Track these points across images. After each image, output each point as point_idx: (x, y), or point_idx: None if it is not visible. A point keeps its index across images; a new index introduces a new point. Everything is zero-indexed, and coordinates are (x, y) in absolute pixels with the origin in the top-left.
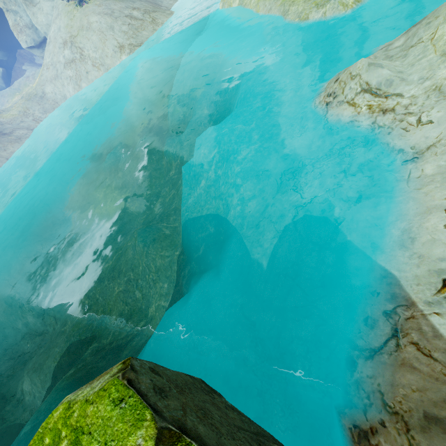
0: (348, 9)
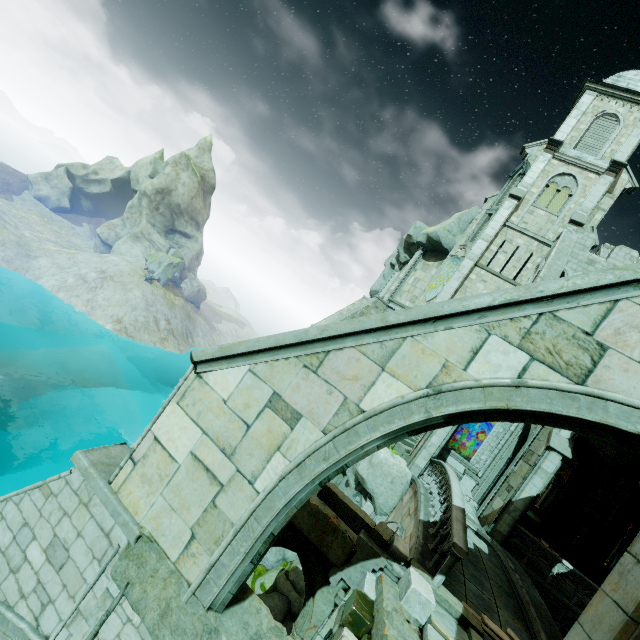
0: None
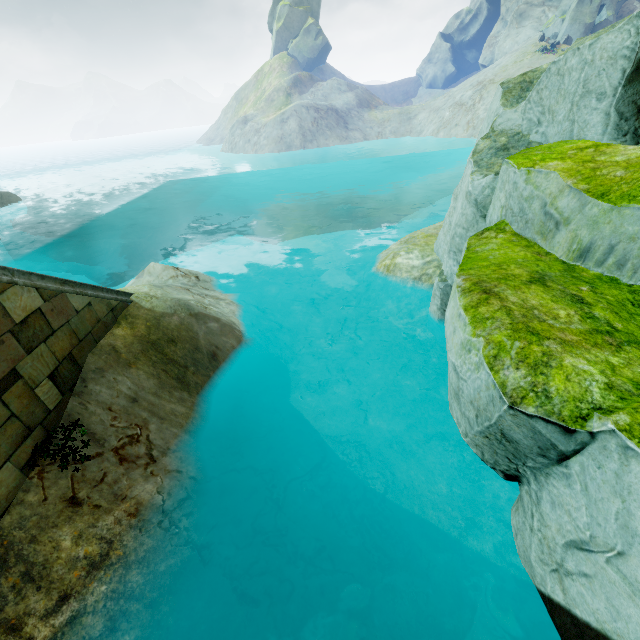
0: (377, 266)
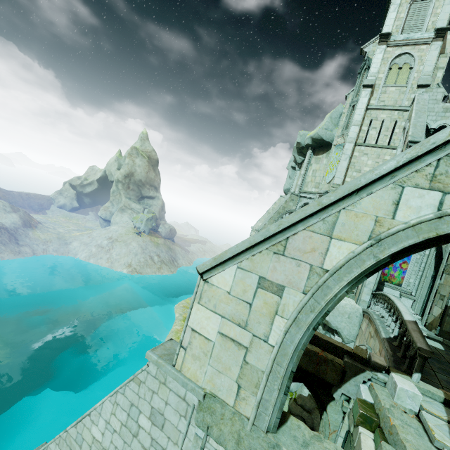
0: None
